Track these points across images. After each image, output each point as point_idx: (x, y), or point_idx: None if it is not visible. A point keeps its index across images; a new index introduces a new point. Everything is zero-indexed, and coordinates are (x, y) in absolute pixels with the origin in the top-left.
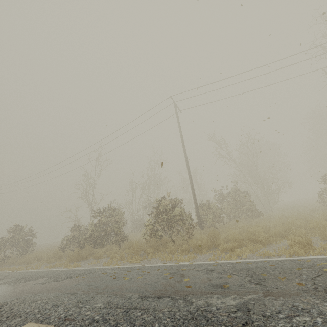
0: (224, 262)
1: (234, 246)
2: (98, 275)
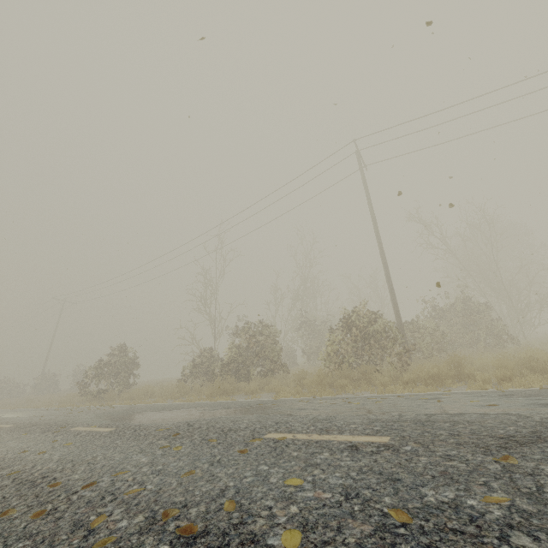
0: (513, 390)
1: (507, 375)
2: (294, 403)
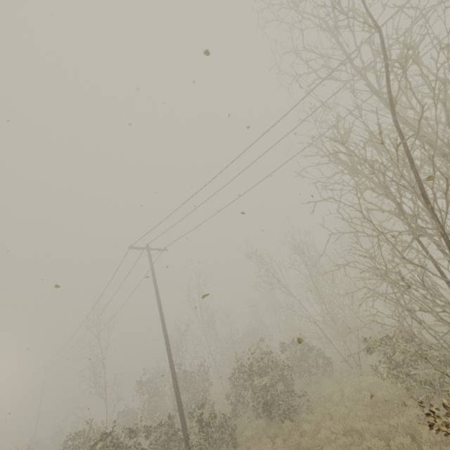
0: None
1: None
2: None
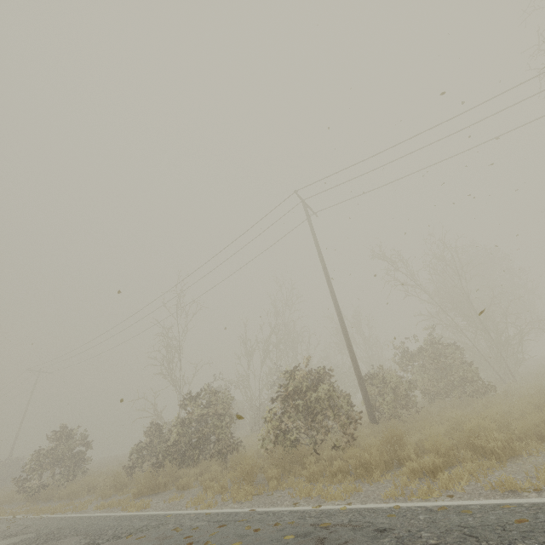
0: (413, 508)
1: (437, 463)
2: (166, 533)
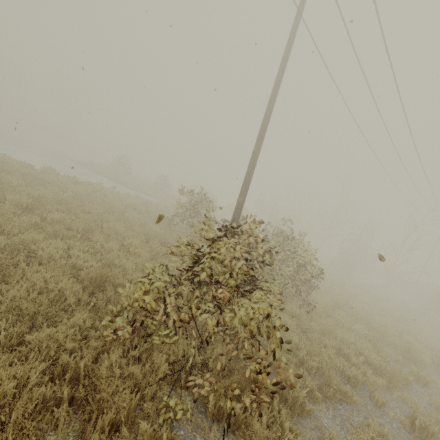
0: None
1: None
2: None
